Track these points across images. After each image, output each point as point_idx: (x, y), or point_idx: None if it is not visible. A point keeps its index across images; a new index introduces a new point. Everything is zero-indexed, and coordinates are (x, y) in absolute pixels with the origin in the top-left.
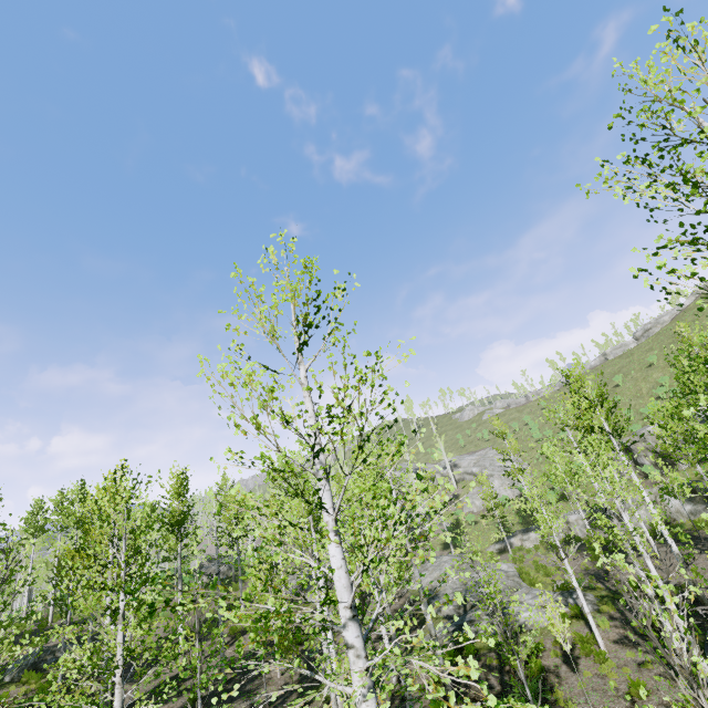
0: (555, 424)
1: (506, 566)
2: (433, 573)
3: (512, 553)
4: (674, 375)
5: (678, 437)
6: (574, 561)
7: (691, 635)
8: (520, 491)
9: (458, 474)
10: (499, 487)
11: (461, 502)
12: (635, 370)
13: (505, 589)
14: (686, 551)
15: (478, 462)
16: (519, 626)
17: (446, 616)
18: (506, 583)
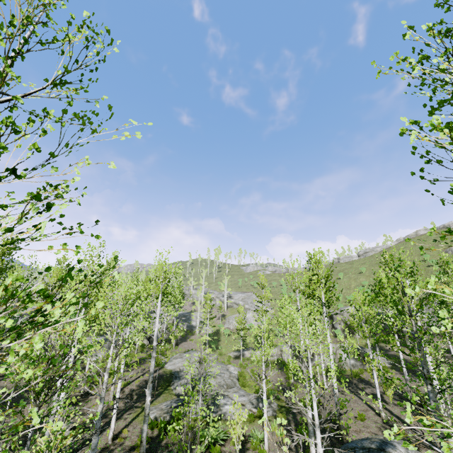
0: (290, 285)
1: (233, 369)
2: (184, 361)
3: (242, 360)
4: (371, 282)
5: (363, 318)
6: (276, 376)
7: (326, 451)
8: (262, 324)
9: (230, 302)
10: (251, 317)
11: (225, 320)
12: (352, 272)
13: (224, 384)
14: (342, 389)
15: (244, 299)
16: (220, 415)
17: (177, 394)
18: (226, 381)
